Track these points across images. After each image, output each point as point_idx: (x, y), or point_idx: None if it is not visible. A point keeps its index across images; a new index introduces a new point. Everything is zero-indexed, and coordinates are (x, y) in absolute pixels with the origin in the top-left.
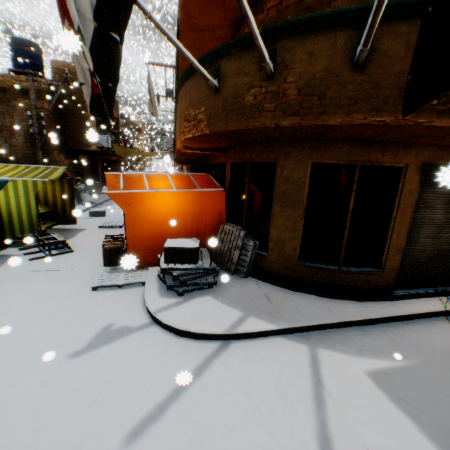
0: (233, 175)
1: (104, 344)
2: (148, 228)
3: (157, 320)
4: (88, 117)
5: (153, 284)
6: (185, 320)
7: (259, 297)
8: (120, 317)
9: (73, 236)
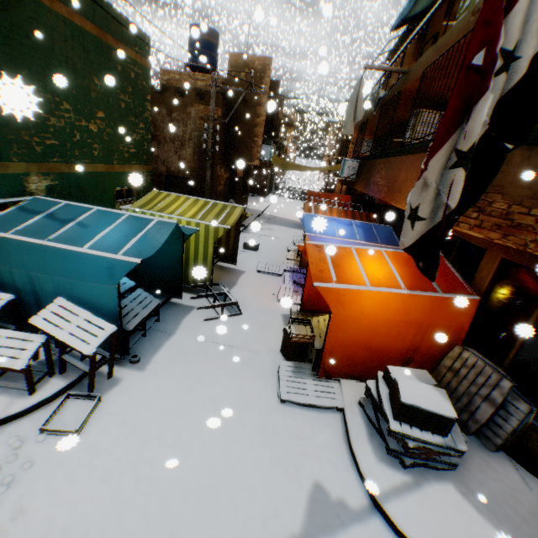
0: (496, 276)
1: (323, 533)
2: (353, 334)
3: (382, 510)
4: (256, 125)
5: (358, 422)
6: (431, 537)
7: (537, 519)
8: (328, 476)
9: (234, 283)
